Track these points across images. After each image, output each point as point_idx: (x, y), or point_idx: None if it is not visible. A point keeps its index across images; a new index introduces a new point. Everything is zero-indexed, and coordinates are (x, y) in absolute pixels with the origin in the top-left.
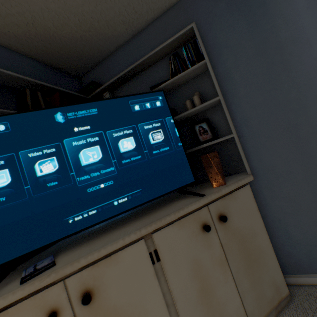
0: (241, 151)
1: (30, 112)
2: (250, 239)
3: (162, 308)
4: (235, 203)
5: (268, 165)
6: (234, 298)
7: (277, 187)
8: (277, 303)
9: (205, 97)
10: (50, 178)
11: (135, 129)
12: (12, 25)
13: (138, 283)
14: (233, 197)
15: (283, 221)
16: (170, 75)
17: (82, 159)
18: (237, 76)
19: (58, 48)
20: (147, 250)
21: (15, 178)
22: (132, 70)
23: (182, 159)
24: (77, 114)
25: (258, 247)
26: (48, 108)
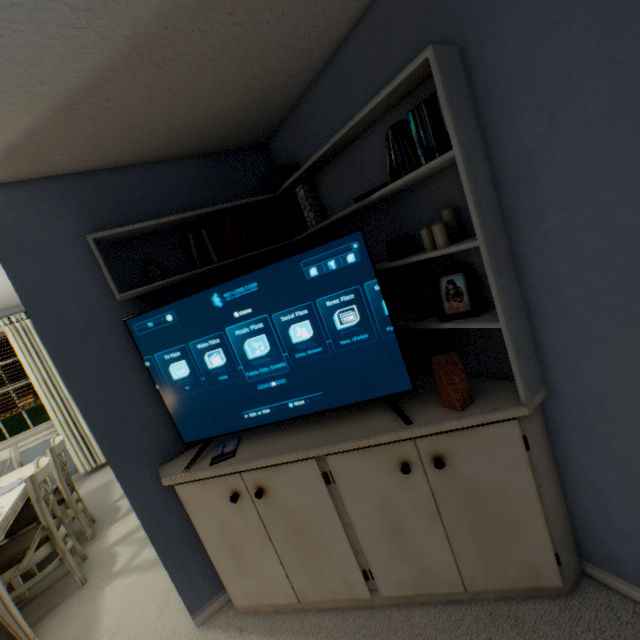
0: (512, 360)
1: (188, 297)
2: (495, 499)
3: (337, 526)
4: (472, 444)
5: (589, 391)
6: (442, 552)
7: (600, 436)
8: (527, 587)
9: (468, 215)
10: (221, 371)
11: (312, 307)
12: (151, 142)
13: (310, 496)
14: (470, 435)
15: (600, 491)
16: (389, 173)
17: (248, 351)
18: (546, 175)
19: (215, 133)
20: (320, 471)
21: (192, 369)
22: (328, 151)
23: (392, 354)
24: (234, 294)
25: (510, 514)
26: (203, 289)
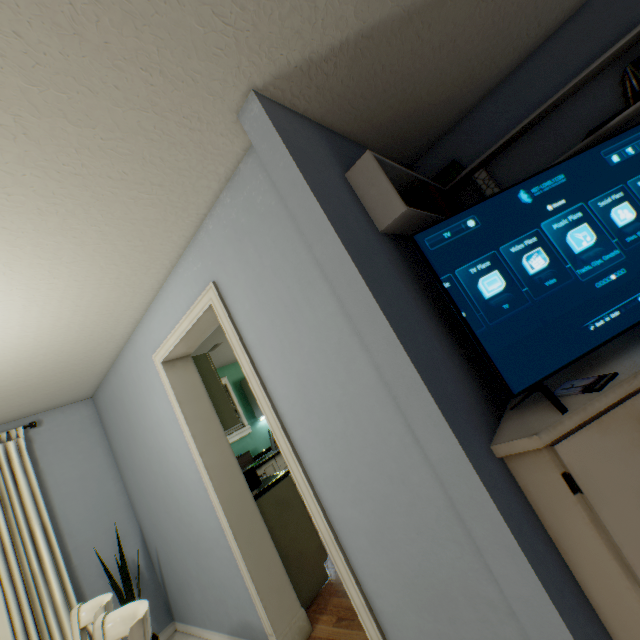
0: None
1: (490, 198)
2: None
3: None
4: None
5: None
6: None
7: None
8: None
9: None
10: (544, 275)
11: (624, 190)
12: (385, 110)
13: None
14: None
15: None
16: (630, 98)
17: (571, 245)
18: None
19: (412, 126)
20: None
21: (507, 280)
22: (533, 119)
23: None
24: (541, 188)
25: None
26: (506, 188)
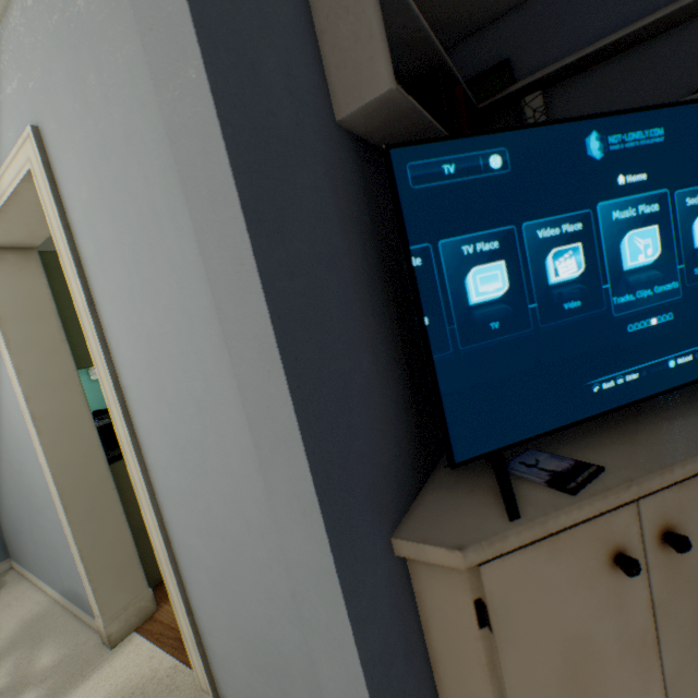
0: None
1: (543, 126)
2: None
3: None
4: None
5: None
6: None
7: None
8: None
9: None
10: (569, 291)
11: None
12: None
13: None
14: None
15: None
16: None
17: (624, 255)
18: None
19: None
20: None
21: (514, 284)
22: (645, 28)
23: None
24: (624, 140)
25: None
26: (574, 118)
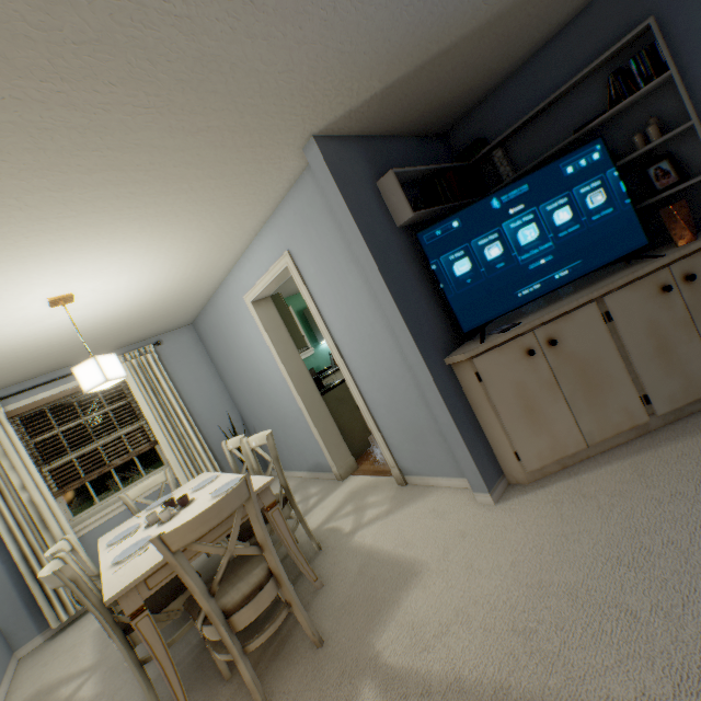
0: None
1: (471, 205)
2: None
3: (616, 358)
4: None
5: None
6: (699, 358)
7: None
8: None
9: (666, 121)
10: (497, 260)
11: (569, 196)
12: (413, 113)
13: (592, 337)
14: None
15: None
16: (607, 105)
17: (520, 240)
18: None
19: (440, 113)
20: (598, 311)
21: (473, 264)
22: (539, 110)
23: (630, 220)
24: (509, 196)
25: None
26: (484, 197)
